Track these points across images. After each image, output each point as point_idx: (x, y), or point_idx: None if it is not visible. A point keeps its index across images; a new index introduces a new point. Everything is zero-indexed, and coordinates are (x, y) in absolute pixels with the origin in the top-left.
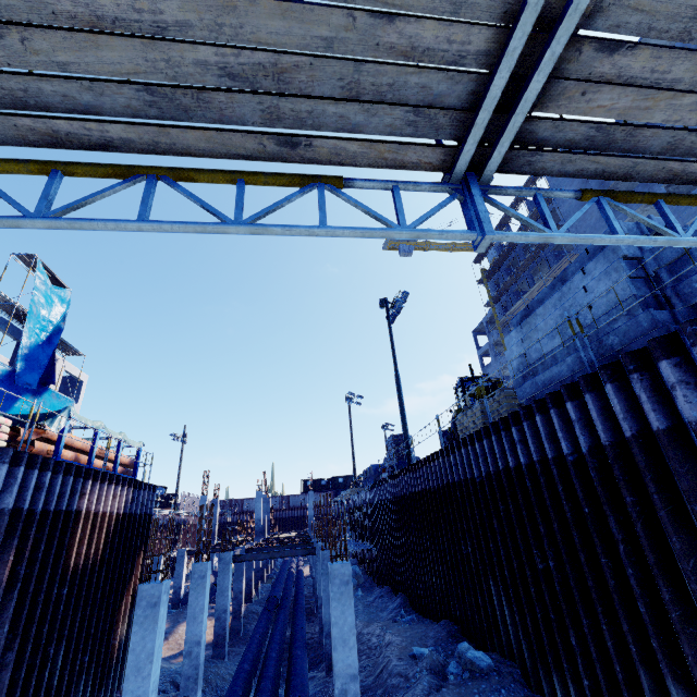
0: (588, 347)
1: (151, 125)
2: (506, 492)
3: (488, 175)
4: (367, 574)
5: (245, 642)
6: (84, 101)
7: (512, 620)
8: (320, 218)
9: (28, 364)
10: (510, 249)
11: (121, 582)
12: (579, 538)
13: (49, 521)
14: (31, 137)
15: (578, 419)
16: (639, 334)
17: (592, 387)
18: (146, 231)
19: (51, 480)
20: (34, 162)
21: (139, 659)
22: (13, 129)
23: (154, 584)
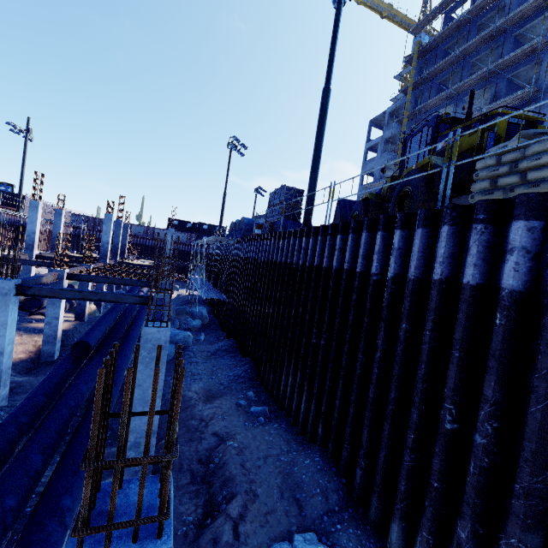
0: None
1: None
2: None
3: None
4: (213, 314)
5: None
6: None
7: None
8: None
9: None
10: (462, 23)
11: None
12: None
13: None
14: None
15: None
16: None
17: None
18: None
19: None
20: None
21: None
22: None
23: None
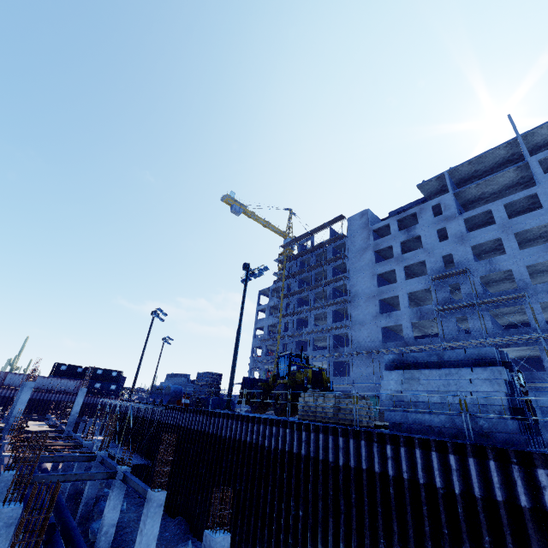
0: (469, 422)
1: None
2: (365, 487)
3: None
4: None
5: None
6: None
7: None
8: None
9: None
10: (308, 251)
11: None
12: (432, 547)
13: None
14: None
15: (457, 469)
16: (505, 431)
17: (475, 454)
18: None
19: None
20: None
21: None
22: None
23: None
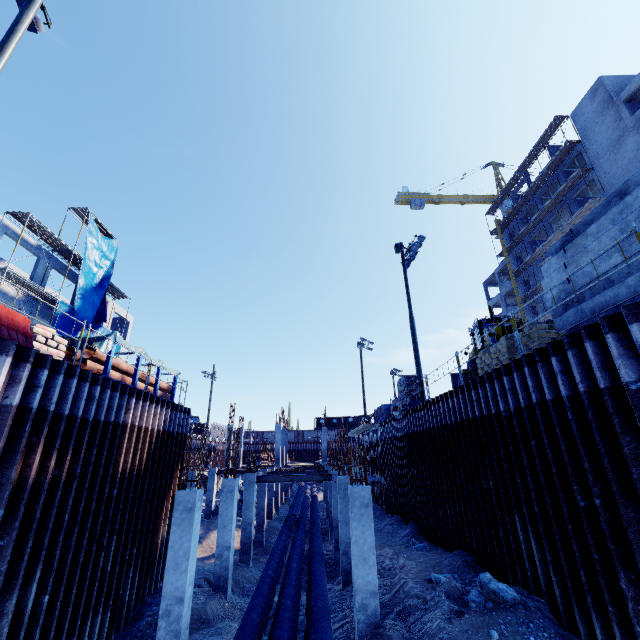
0: None
1: None
2: (540, 426)
3: None
4: (376, 503)
5: (267, 552)
6: None
7: (540, 556)
8: None
9: (85, 303)
10: (527, 198)
11: (162, 489)
12: (639, 475)
13: (100, 429)
14: None
15: None
16: None
17: None
18: None
19: (101, 394)
20: None
21: (178, 555)
22: None
23: (189, 491)
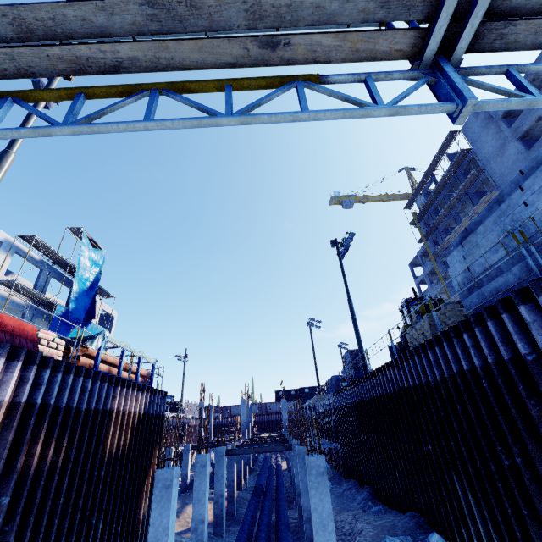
0: (535, 255)
1: (153, 41)
2: (463, 393)
3: (458, 55)
4: (335, 469)
5: (238, 523)
6: (99, 24)
7: (480, 514)
8: (302, 105)
9: (78, 304)
10: (436, 194)
11: (143, 468)
12: None
13: (91, 417)
14: (60, 67)
15: (533, 321)
16: None
17: None
18: (151, 129)
19: (92, 386)
20: (63, 89)
21: (158, 531)
22: (46, 59)
23: (167, 469)
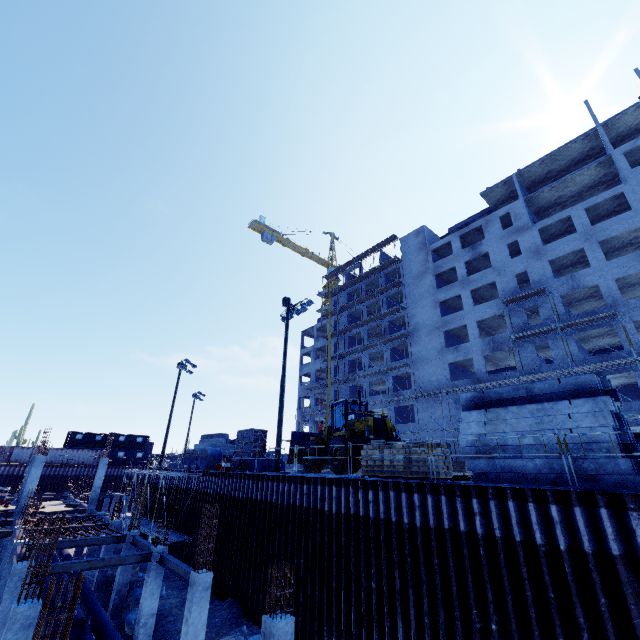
0: (571, 465)
1: None
2: (449, 550)
3: None
4: None
5: None
6: None
7: None
8: None
9: None
10: (356, 280)
11: None
12: (536, 615)
13: None
14: None
15: (561, 522)
16: (615, 472)
17: (582, 502)
18: None
19: None
20: None
21: None
22: None
23: None
